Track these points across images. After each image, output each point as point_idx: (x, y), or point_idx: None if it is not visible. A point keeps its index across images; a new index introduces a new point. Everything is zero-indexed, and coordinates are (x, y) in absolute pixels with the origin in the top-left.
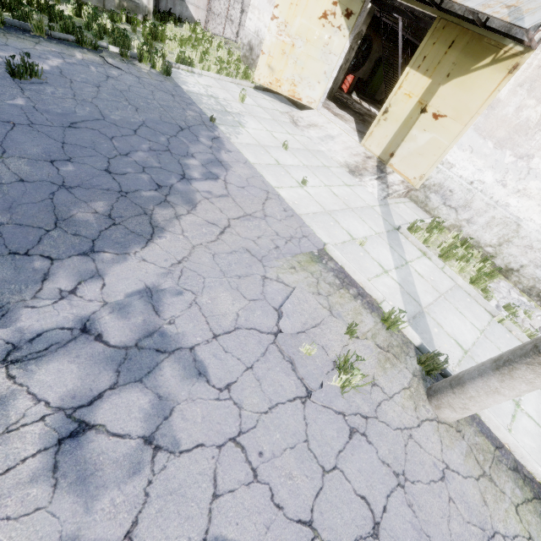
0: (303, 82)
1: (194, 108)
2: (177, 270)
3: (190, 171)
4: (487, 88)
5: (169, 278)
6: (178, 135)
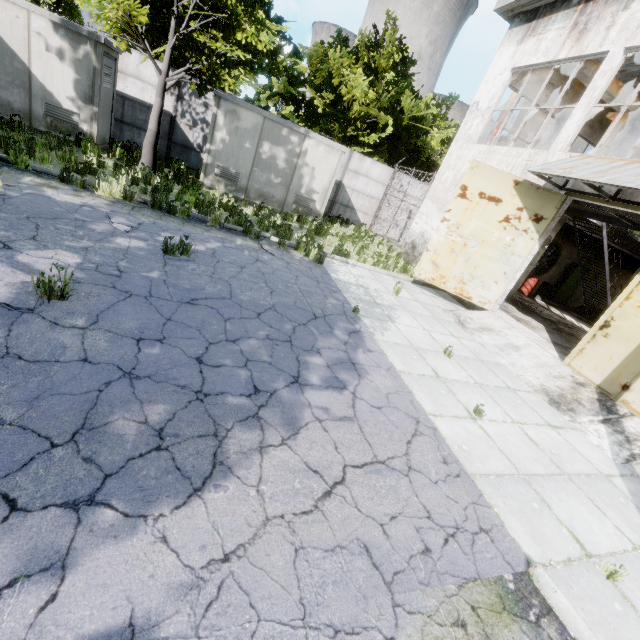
0: (475, 281)
1: (338, 296)
2: (213, 579)
3: (308, 372)
4: None
5: (187, 603)
6: (309, 324)
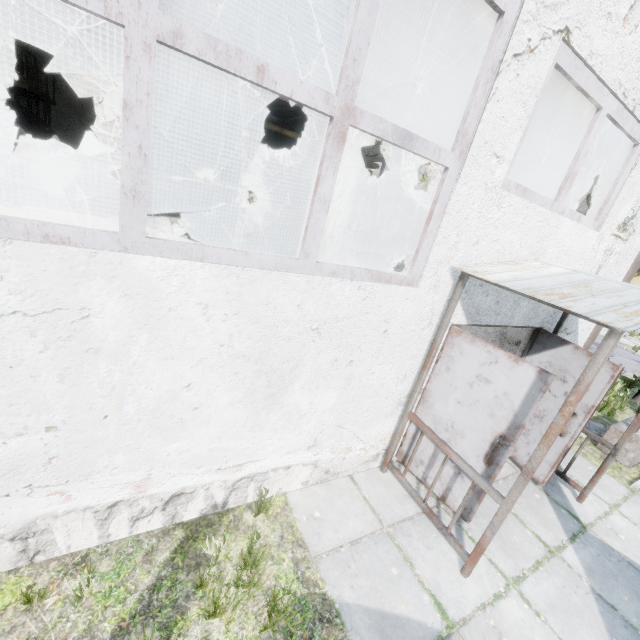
0: None
1: None
2: None
3: None
4: (639, 283)
5: None
6: None
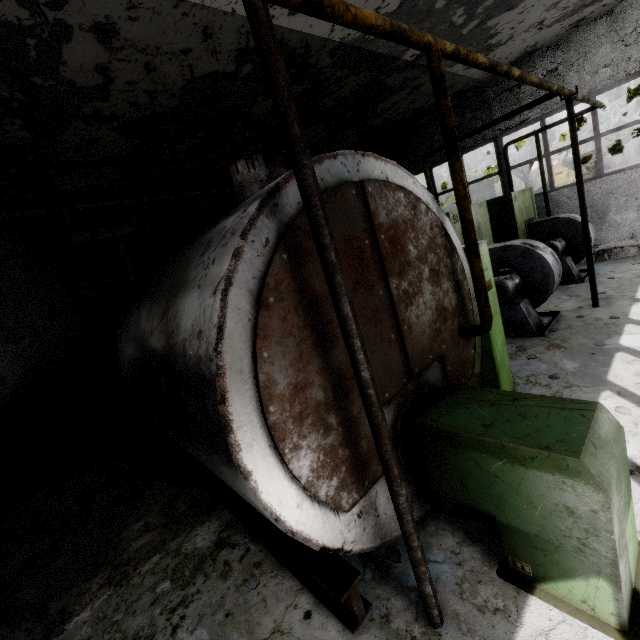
0: None
1: None
2: None
3: None
4: None
5: None
6: None
